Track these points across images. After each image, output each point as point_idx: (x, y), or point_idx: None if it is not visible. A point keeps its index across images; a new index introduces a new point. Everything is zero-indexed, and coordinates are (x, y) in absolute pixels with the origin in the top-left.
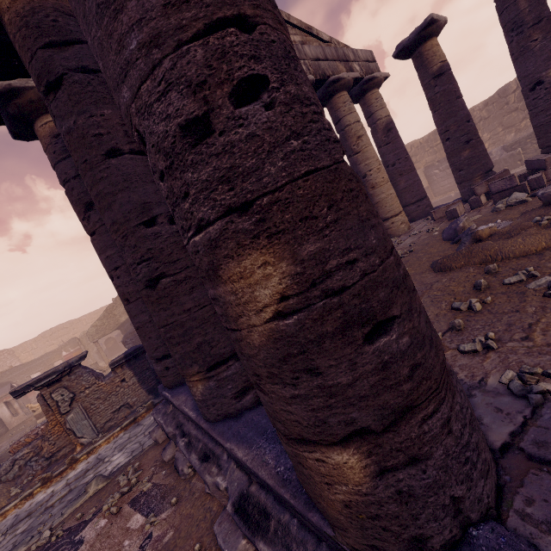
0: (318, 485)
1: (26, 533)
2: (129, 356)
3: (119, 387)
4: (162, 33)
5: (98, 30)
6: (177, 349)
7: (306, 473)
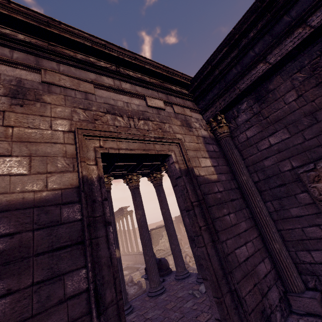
0: None
1: None
2: None
3: None
4: None
5: None
6: None
7: None
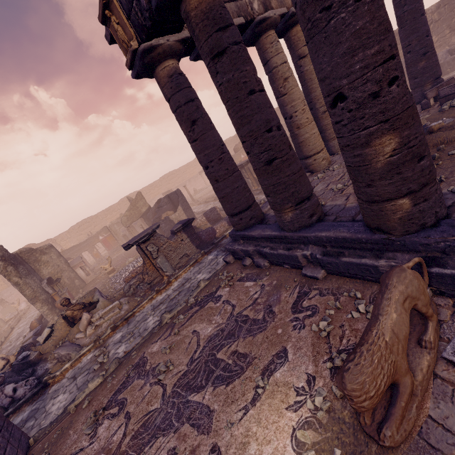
0: (388, 216)
1: (169, 307)
2: (184, 225)
3: (180, 244)
4: (369, 64)
5: (339, 59)
6: (280, 196)
7: (383, 214)
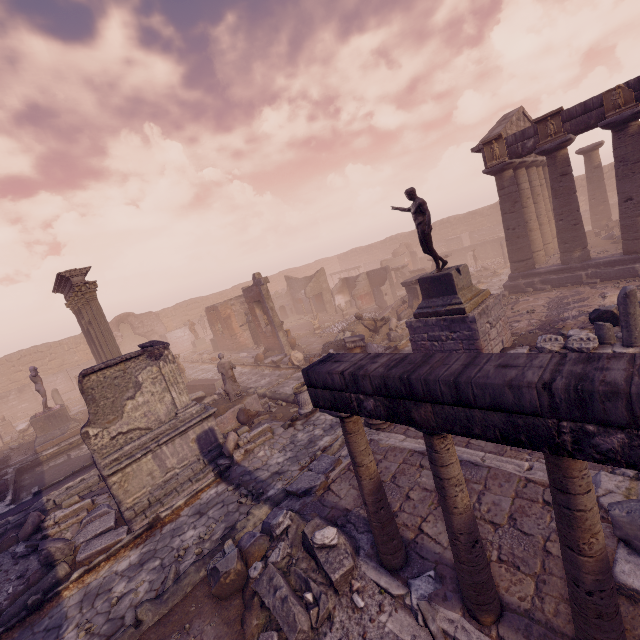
0: None
1: None
2: None
3: None
4: None
5: (634, 187)
6: (576, 243)
7: (639, 244)
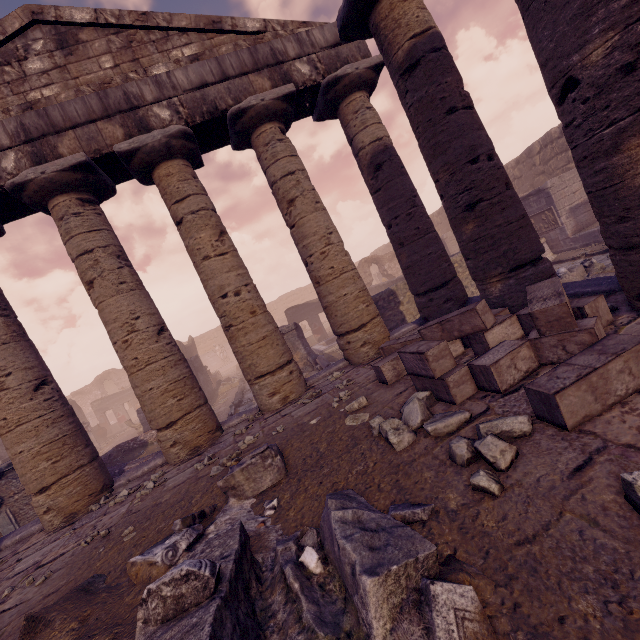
0: None
1: None
2: None
3: None
4: None
5: None
6: None
7: None
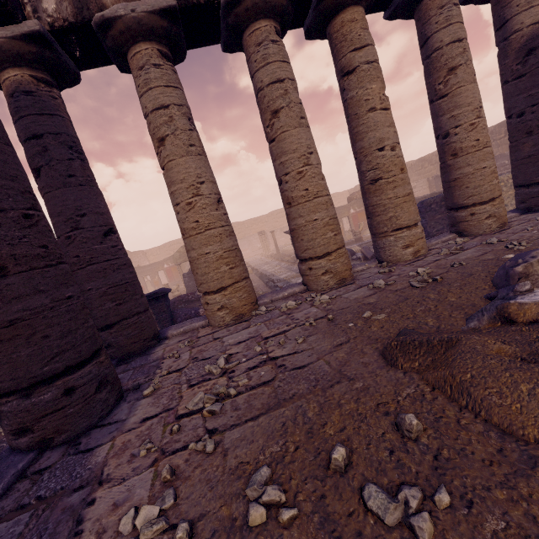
0: None
1: None
2: (149, 298)
3: None
4: None
5: None
6: None
7: None
